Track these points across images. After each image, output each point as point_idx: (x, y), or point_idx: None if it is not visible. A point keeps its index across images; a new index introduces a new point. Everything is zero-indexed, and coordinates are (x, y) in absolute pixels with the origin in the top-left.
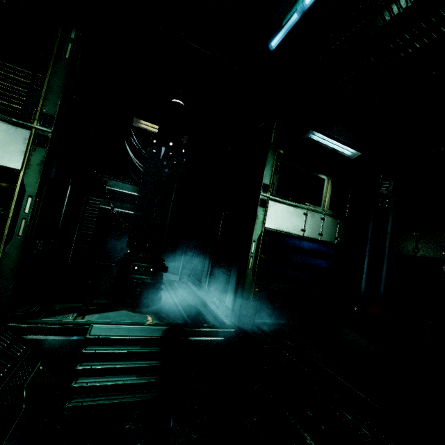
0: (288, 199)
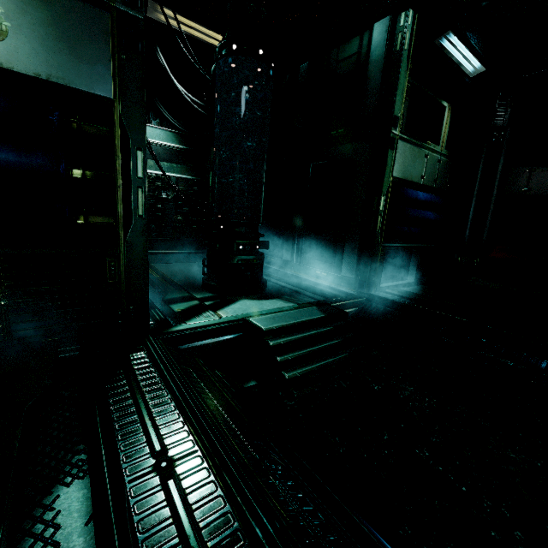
0: (414, 137)
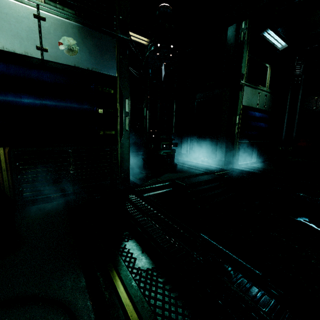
0: (252, 83)
